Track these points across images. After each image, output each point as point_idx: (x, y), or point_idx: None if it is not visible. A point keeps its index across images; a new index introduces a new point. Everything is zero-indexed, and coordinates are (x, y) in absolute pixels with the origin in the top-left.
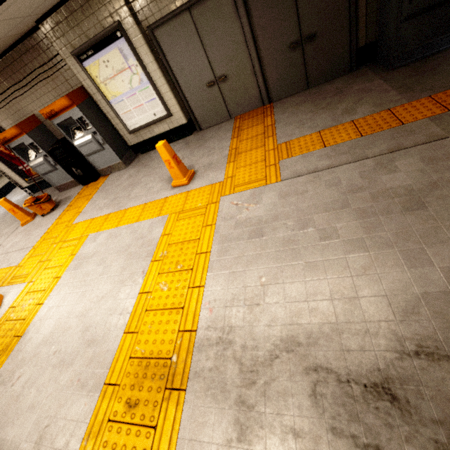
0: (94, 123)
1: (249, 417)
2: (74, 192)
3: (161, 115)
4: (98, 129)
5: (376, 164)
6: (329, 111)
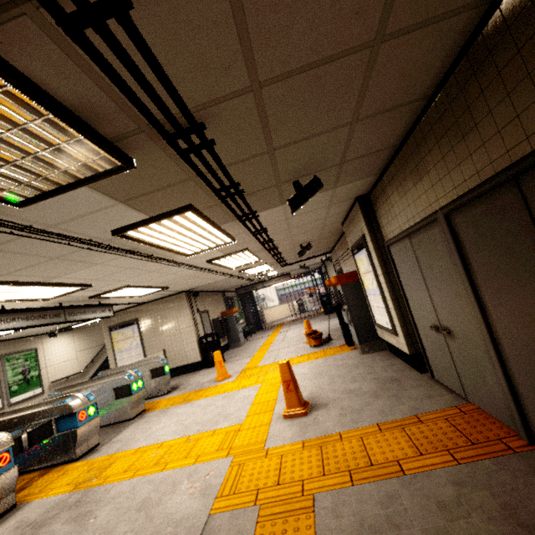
0: (351, 302)
1: (21, 528)
2: (338, 343)
3: (390, 328)
4: (351, 308)
5: None
6: None
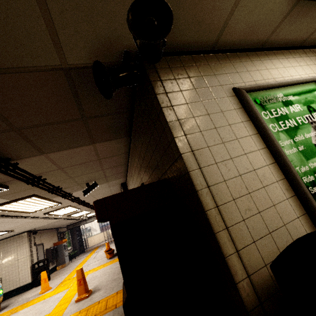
0: None
1: None
2: None
3: None
4: None
5: None
6: None
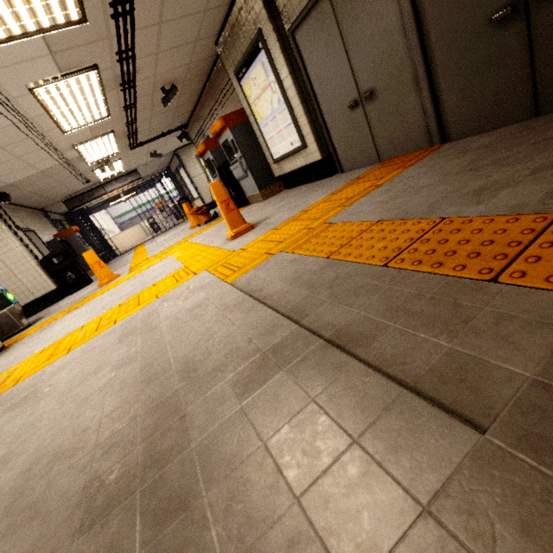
0: (243, 147)
1: None
2: None
3: (297, 145)
4: (244, 154)
5: (273, 346)
6: (465, 180)
